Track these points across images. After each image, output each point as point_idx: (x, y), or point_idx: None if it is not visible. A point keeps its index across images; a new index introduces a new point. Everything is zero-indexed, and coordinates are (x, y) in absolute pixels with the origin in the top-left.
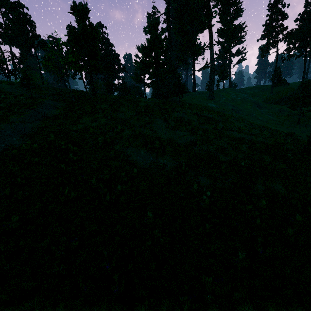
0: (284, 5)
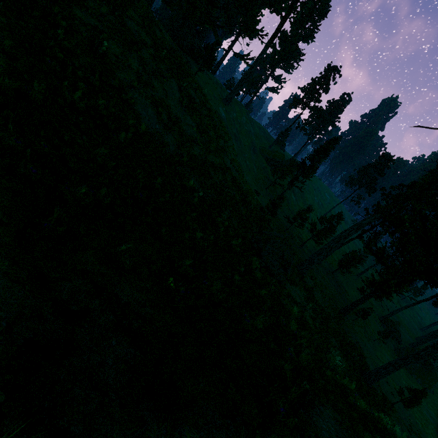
0: (334, 79)
